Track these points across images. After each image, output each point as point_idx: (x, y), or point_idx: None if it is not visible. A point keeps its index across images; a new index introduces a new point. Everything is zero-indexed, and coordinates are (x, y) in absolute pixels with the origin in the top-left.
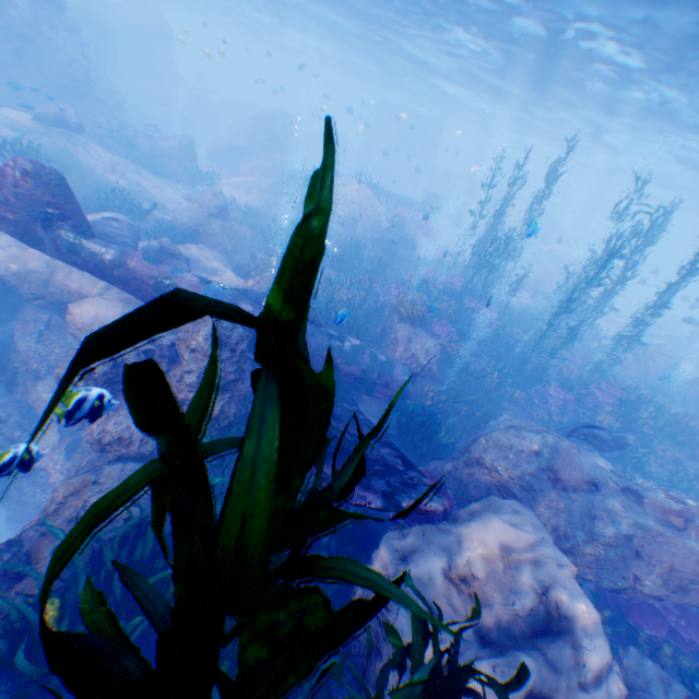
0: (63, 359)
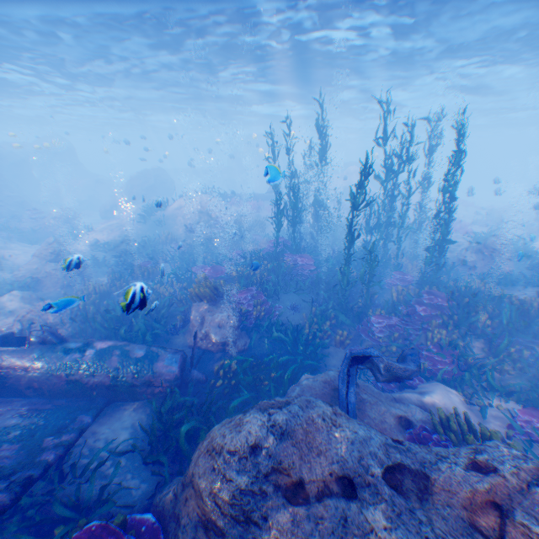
0: None
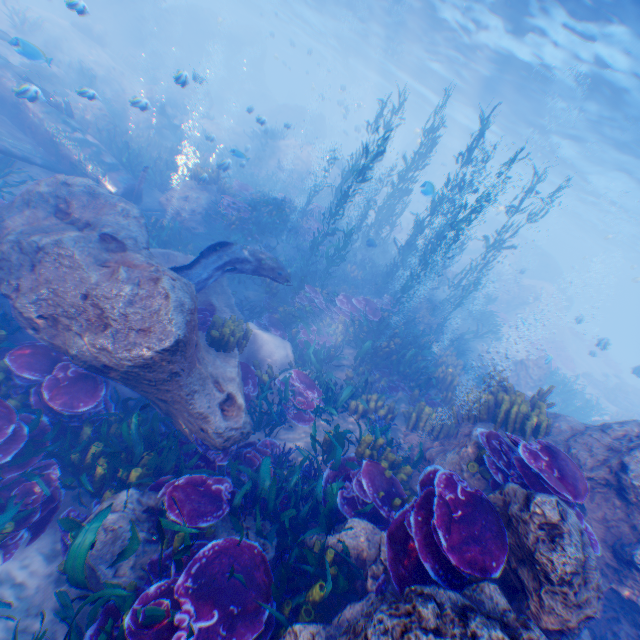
0: None
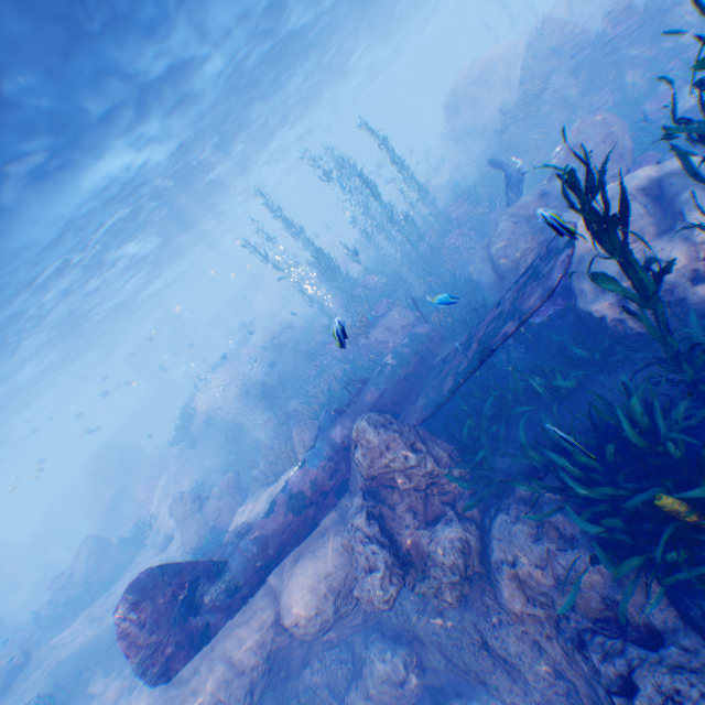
0: (364, 596)
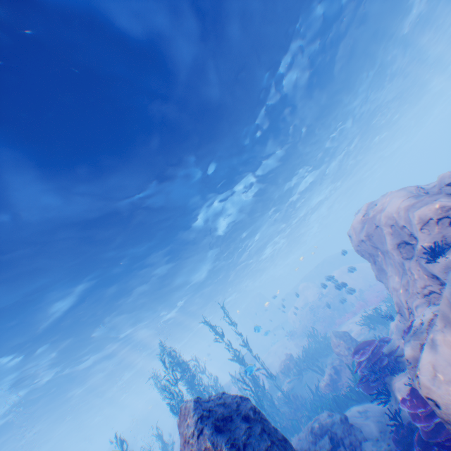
0: None
